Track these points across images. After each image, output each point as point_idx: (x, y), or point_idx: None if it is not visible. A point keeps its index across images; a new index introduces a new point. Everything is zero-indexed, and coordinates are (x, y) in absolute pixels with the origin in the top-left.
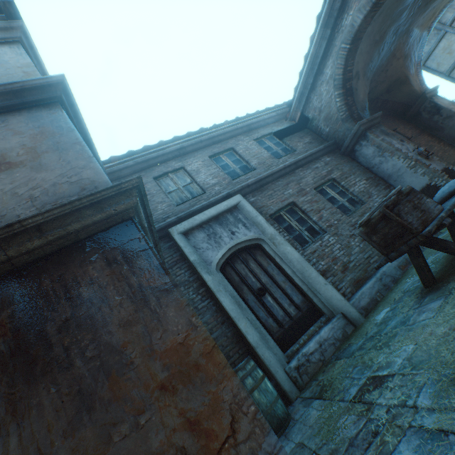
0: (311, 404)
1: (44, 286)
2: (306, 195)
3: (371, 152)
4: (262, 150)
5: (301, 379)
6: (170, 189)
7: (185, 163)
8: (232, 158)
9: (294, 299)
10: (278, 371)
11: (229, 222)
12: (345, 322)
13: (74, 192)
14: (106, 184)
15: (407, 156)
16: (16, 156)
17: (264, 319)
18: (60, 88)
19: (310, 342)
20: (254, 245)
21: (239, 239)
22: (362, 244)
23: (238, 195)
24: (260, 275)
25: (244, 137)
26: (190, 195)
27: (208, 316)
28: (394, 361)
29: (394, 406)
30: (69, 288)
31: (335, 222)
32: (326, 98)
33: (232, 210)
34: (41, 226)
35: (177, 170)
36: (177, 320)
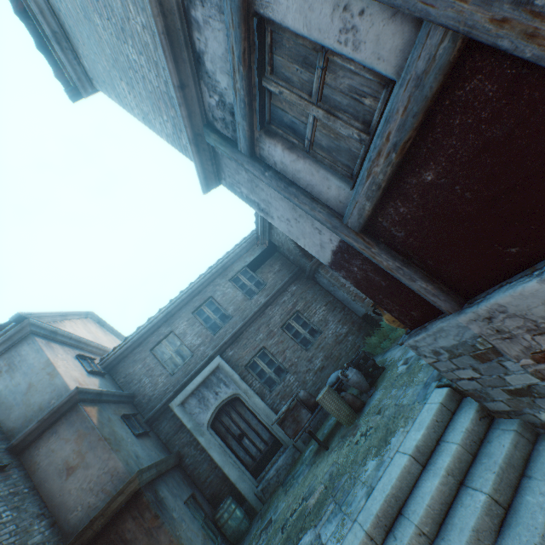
0: (258, 521)
1: (112, 537)
2: (274, 337)
3: (326, 282)
4: (237, 292)
5: (264, 496)
6: (165, 357)
7: (173, 327)
8: (213, 308)
9: (264, 437)
10: (249, 496)
11: (214, 384)
12: (294, 450)
13: (109, 479)
14: (123, 468)
15: (348, 291)
16: (74, 460)
17: (244, 457)
18: (77, 394)
19: (271, 469)
20: (235, 397)
21: (222, 397)
22: (315, 377)
23: (218, 356)
24: (240, 423)
25: (220, 280)
26: (182, 359)
27: (206, 465)
28: (278, 511)
29: (260, 544)
30: (122, 535)
31: (296, 360)
32: (283, 238)
33: (215, 370)
34: (103, 513)
35: (168, 335)
36: (165, 539)
